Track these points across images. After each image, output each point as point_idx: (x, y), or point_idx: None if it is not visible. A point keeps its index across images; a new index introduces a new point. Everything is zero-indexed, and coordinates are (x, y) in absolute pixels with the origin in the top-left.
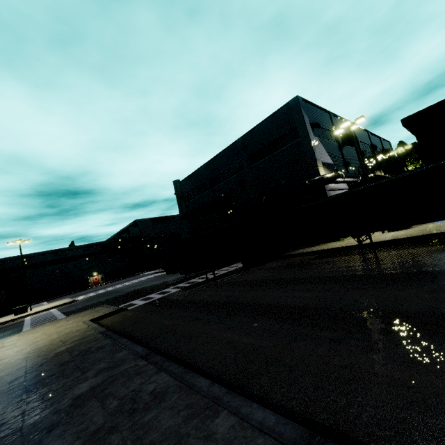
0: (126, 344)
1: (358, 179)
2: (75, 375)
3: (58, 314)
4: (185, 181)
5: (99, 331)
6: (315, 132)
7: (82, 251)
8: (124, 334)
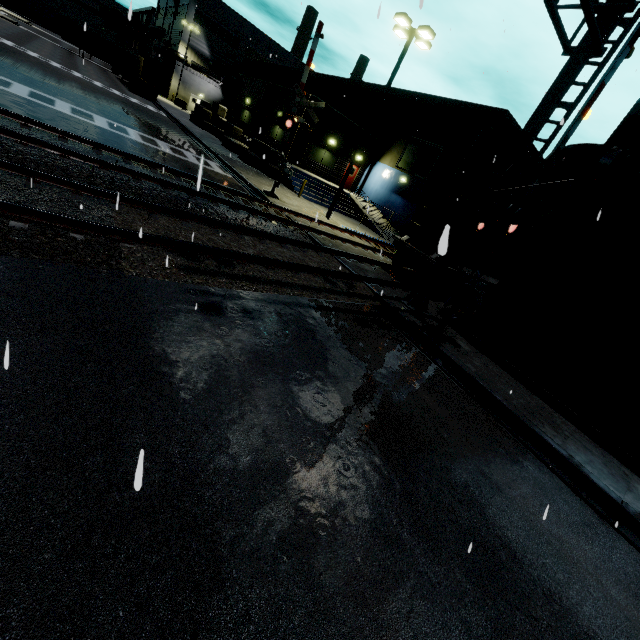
0: None
1: (218, 82)
2: None
3: None
4: None
5: None
6: (205, 22)
7: None
8: None
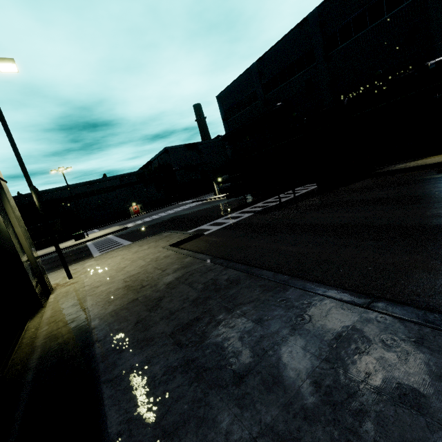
0: (281, 279)
1: None
2: (245, 326)
3: (119, 240)
4: (227, 91)
5: (202, 258)
6: None
7: (118, 181)
8: (242, 263)
